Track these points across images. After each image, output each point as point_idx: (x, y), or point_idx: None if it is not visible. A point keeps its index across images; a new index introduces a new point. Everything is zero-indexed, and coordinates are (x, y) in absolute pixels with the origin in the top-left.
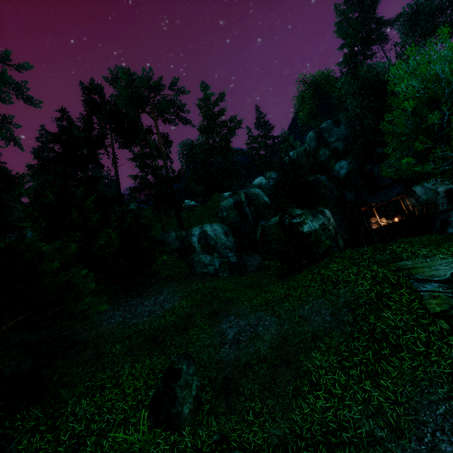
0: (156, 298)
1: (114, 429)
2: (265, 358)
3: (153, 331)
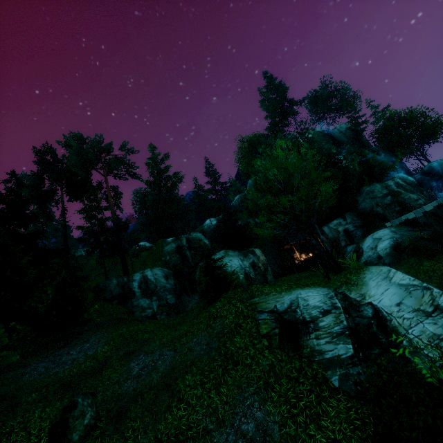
0: (83, 346)
1: None
2: (154, 386)
3: (71, 377)
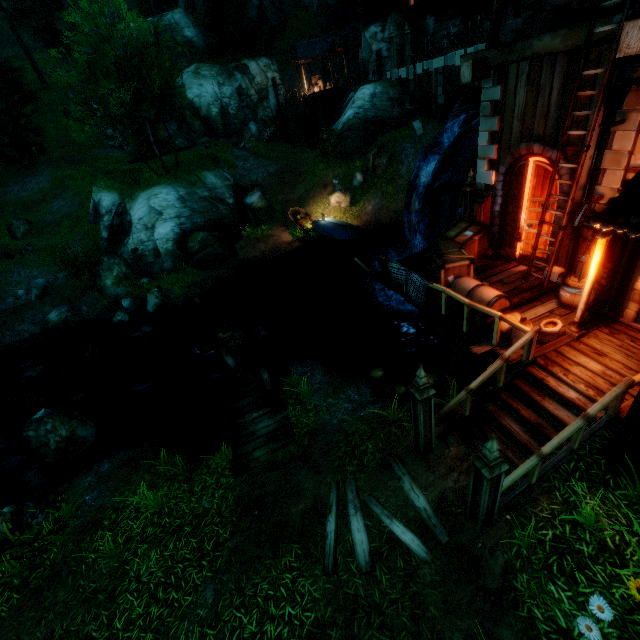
0: (39, 179)
1: (2, 238)
2: (56, 221)
3: (29, 202)
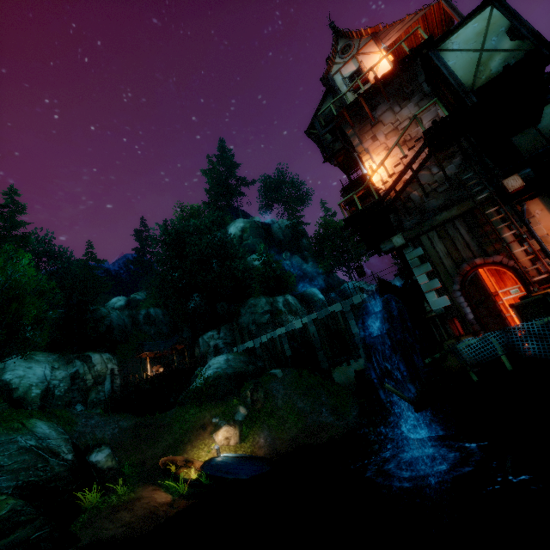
0: None
1: None
2: None
3: None
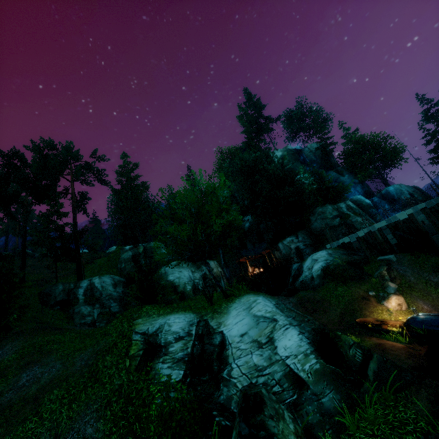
0: None
1: None
2: (27, 398)
3: None
